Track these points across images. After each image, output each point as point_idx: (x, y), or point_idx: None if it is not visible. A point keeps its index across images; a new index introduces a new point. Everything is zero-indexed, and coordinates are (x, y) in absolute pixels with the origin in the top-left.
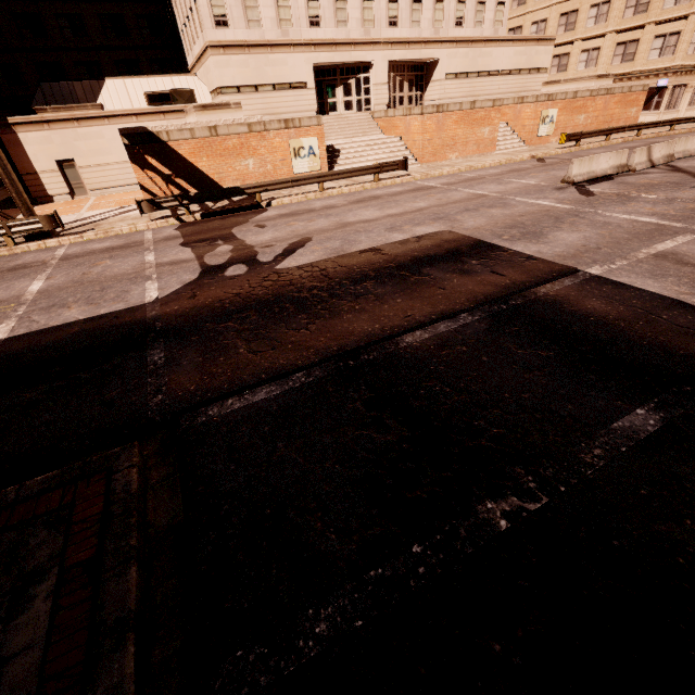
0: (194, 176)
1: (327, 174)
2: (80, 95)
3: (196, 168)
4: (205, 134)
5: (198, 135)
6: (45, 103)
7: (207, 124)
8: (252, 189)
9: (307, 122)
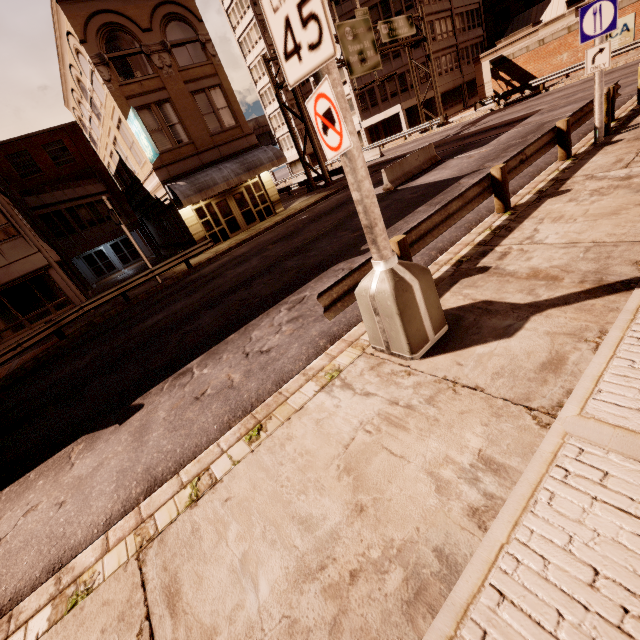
0: (523, 77)
1: None
2: (533, 16)
3: (525, 72)
4: (536, 46)
5: (531, 49)
6: (510, 33)
7: (538, 39)
8: (537, 83)
9: (626, 2)
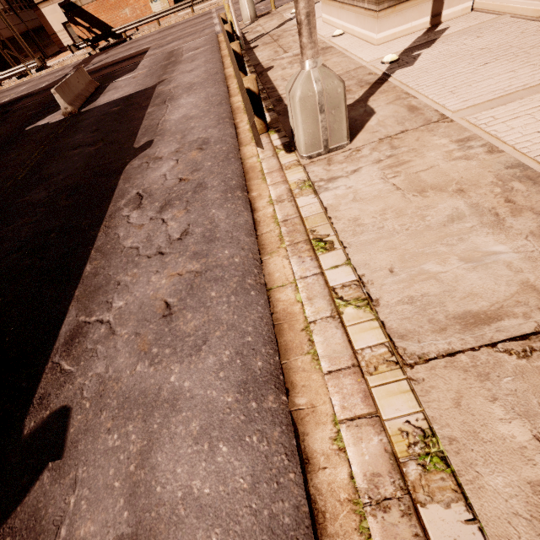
0: (101, 26)
1: (158, 13)
2: None
3: (100, 21)
4: None
5: None
6: None
7: None
8: (119, 31)
9: None
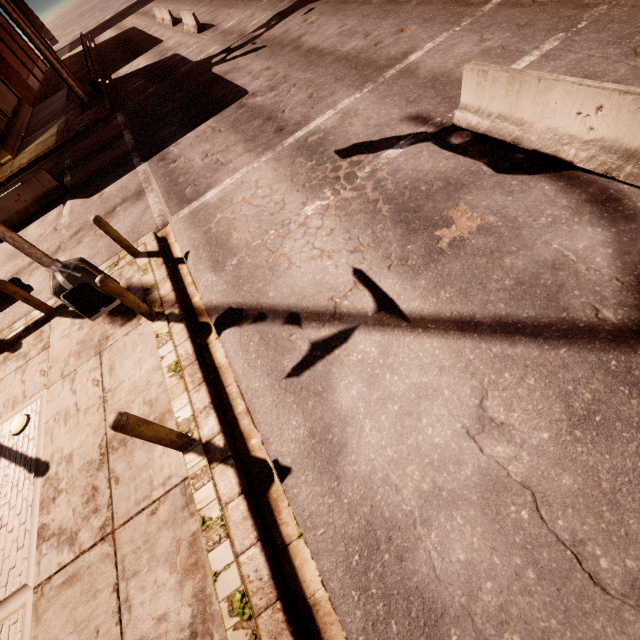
0: None
1: None
2: None
3: None
4: None
5: None
6: None
7: None
8: None
9: None
